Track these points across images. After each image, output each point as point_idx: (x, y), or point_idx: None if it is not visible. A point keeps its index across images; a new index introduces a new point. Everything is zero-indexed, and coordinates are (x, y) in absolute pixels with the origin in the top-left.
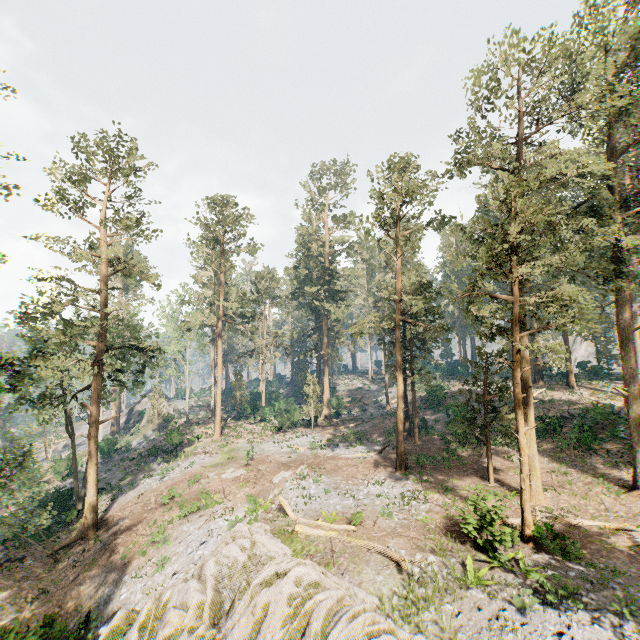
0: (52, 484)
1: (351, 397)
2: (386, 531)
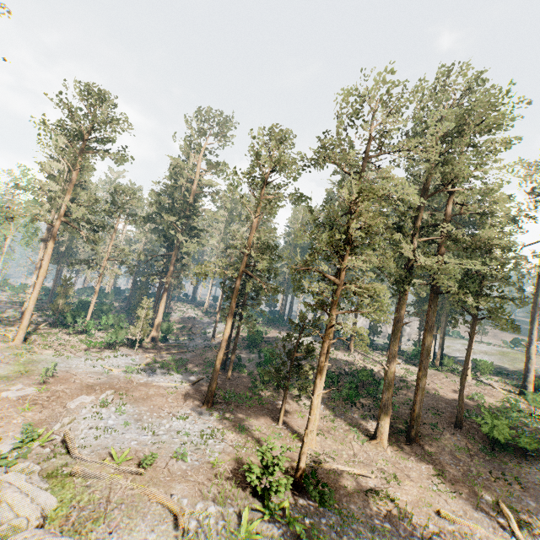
0: None
1: (183, 324)
2: (175, 474)
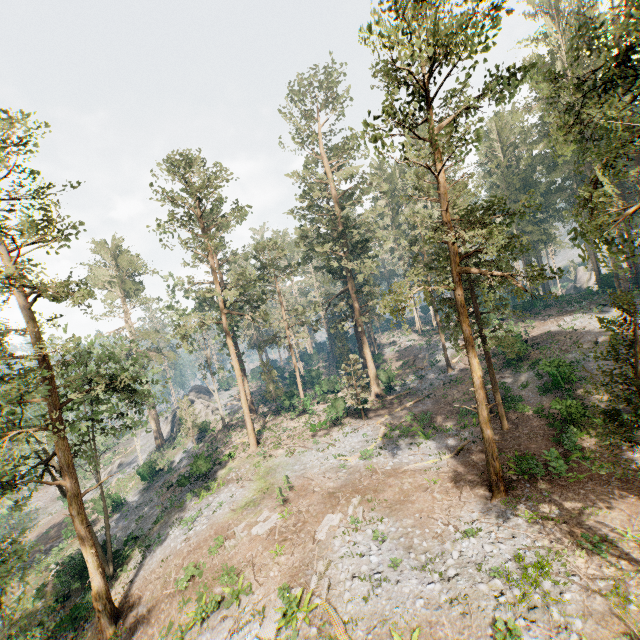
0: (99, 523)
1: (401, 360)
2: None
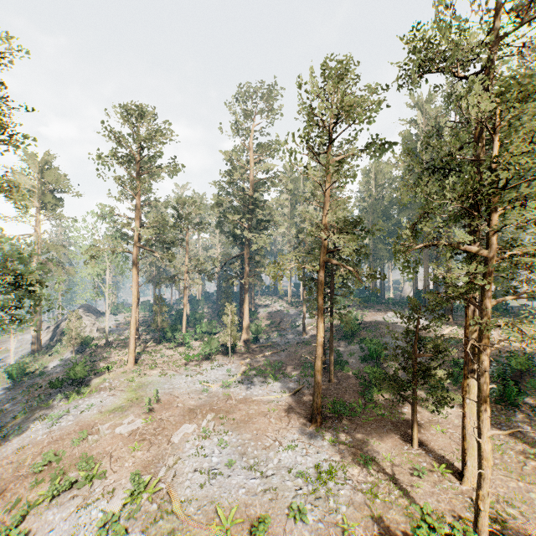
0: None
1: (270, 320)
2: None
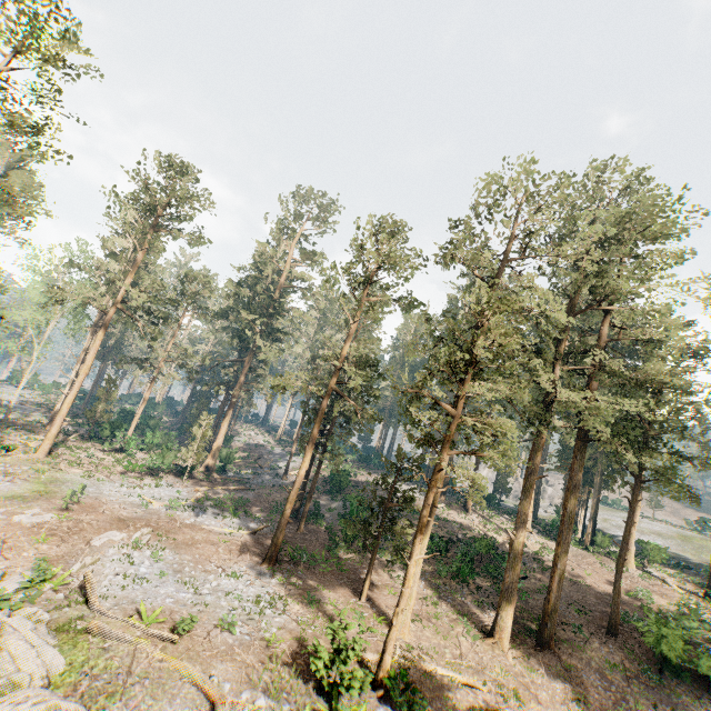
0: None
1: (248, 453)
2: (218, 649)
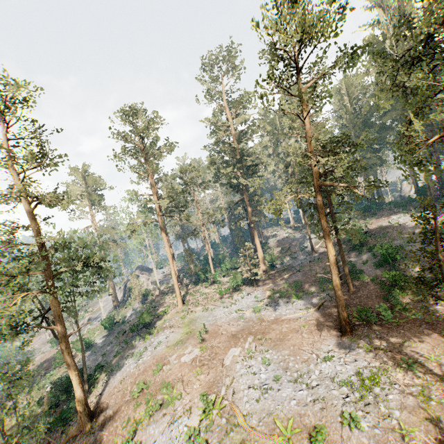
0: (77, 358)
1: (280, 247)
2: None
